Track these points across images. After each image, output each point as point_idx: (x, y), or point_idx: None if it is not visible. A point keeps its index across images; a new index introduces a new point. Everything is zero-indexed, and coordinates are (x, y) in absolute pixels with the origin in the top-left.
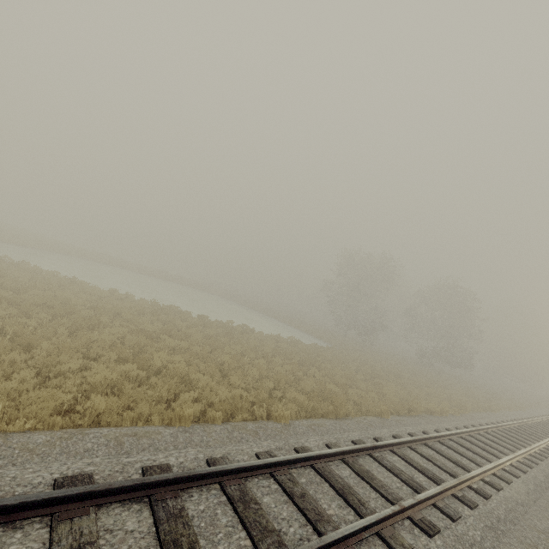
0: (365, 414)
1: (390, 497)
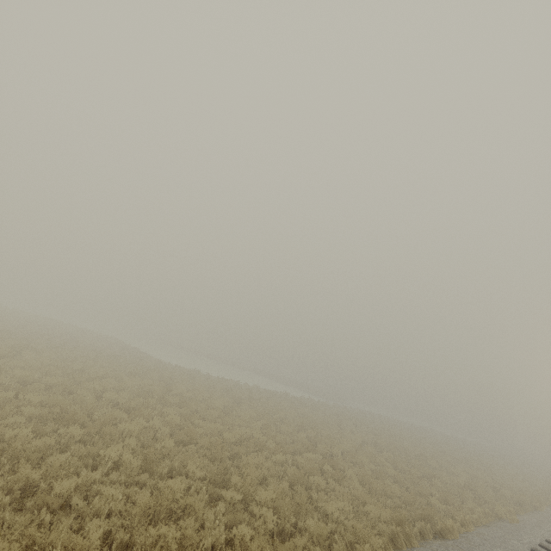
0: None
1: None
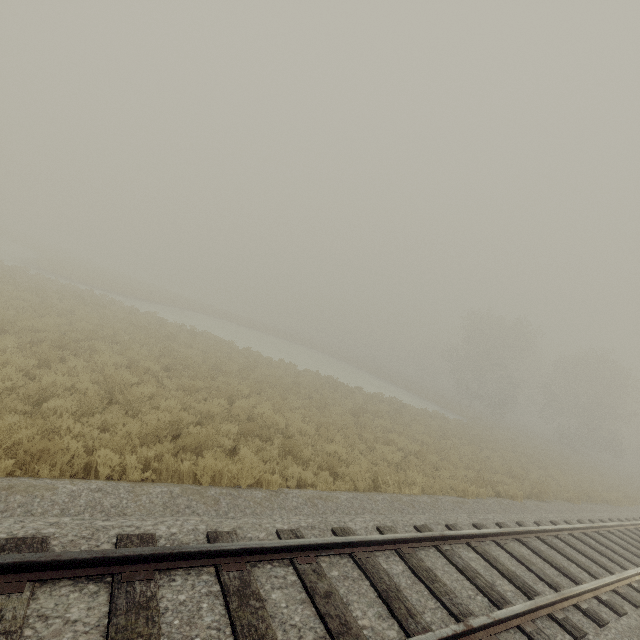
0: (553, 498)
1: (633, 562)
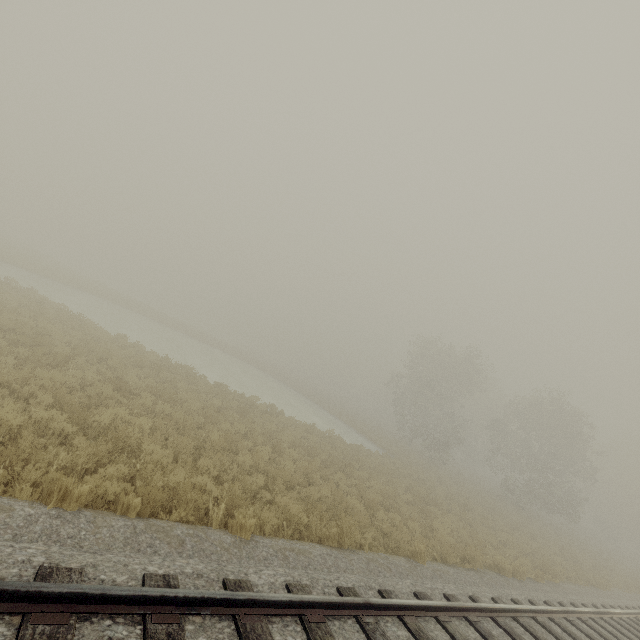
0: (393, 552)
1: None
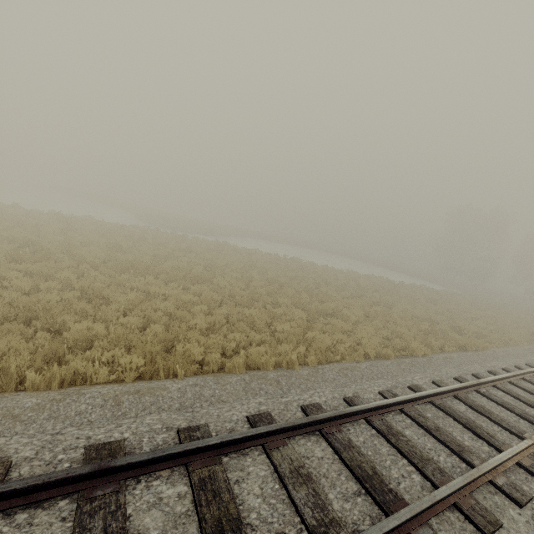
0: None
1: None
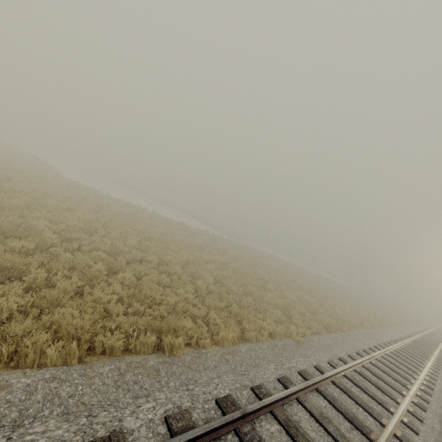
0: None
1: None
